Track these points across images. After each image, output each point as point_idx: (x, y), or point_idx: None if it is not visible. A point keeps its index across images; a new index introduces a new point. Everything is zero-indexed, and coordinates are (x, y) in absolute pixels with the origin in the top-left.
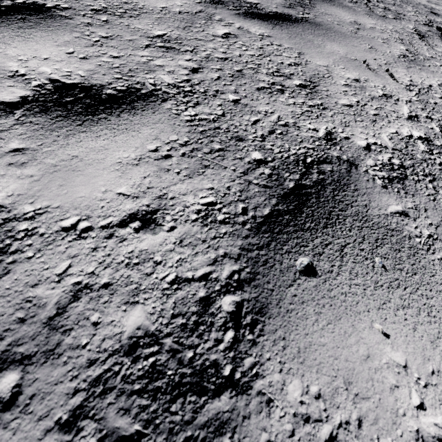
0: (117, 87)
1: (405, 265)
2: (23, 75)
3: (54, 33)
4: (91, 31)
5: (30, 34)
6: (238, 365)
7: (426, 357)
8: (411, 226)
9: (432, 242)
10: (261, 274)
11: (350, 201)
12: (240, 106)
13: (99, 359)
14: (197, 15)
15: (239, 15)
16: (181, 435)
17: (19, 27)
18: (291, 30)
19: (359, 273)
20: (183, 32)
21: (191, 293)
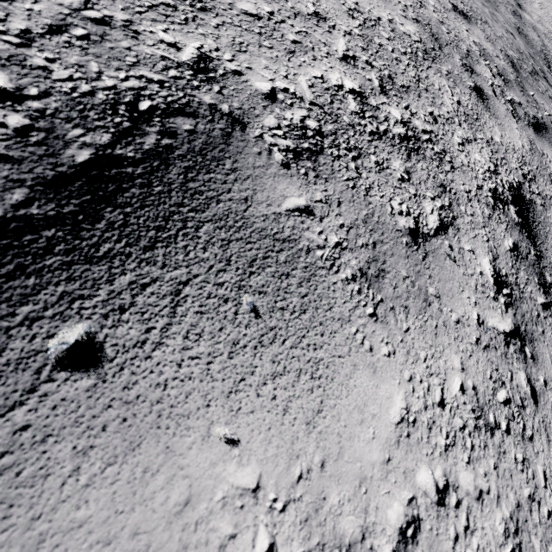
0: None
1: (291, 300)
2: None
3: None
4: None
5: None
6: None
7: (295, 454)
8: (314, 231)
9: (339, 253)
10: None
11: (218, 191)
12: None
13: None
14: None
15: None
16: None
17: None
18: None
19: (205, 332)
20: None
21: None
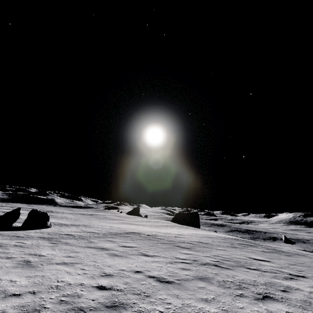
0: (109, 287)
1: None
2: (99, 283)
3: (109, 279)
4: (115, 279)
5: (106, 278)
6: (87, 311)
7: None
8: None
9: None
10: (98, 308)
11: (122, 309)
12: (125, 294)
13: (78, 305)
14: (142, 279)
15: (155, 280)
16: (78, 311)
17: (105, 277)
18: (167, 285)
19: None
20: (133, 282)
21: (90, 306)
